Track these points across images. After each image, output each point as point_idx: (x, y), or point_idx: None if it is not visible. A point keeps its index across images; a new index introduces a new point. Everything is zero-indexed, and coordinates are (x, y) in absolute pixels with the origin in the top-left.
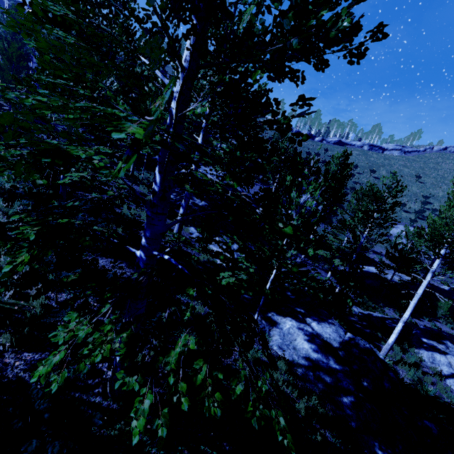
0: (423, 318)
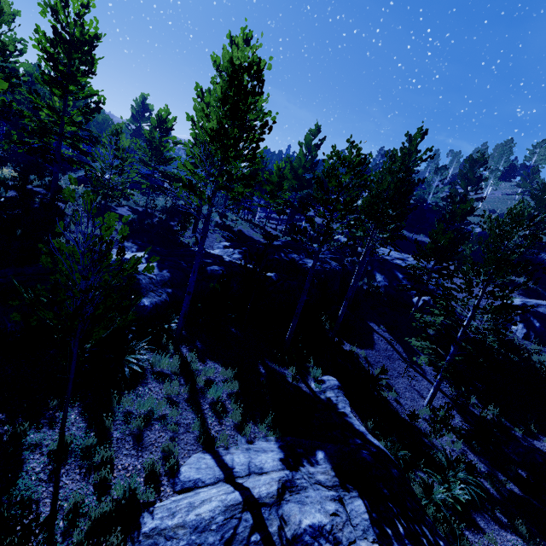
0: None
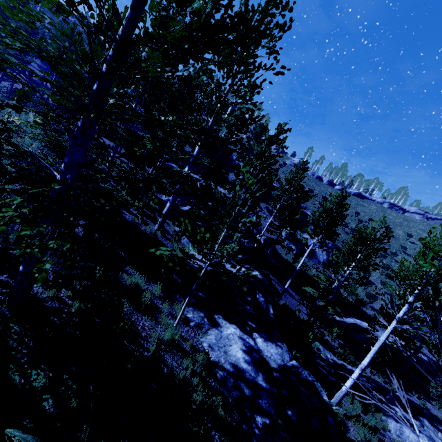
0: (412, 393)
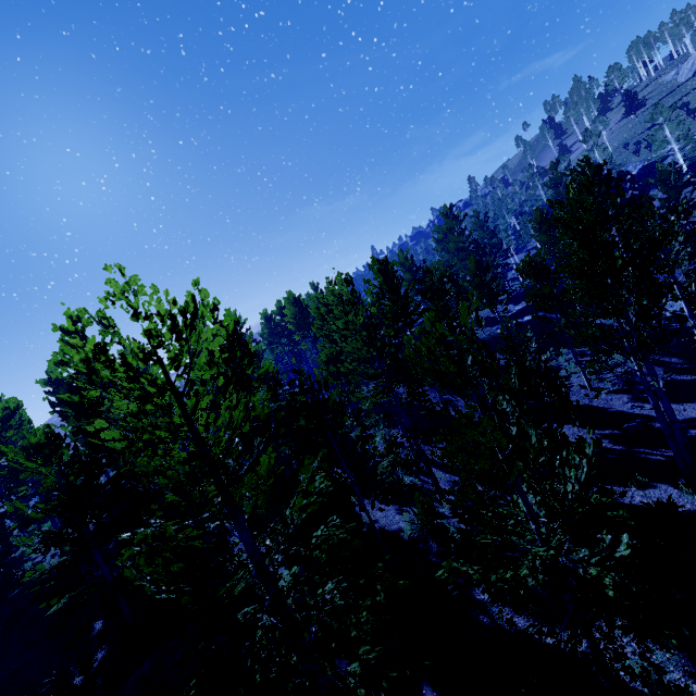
0: None
